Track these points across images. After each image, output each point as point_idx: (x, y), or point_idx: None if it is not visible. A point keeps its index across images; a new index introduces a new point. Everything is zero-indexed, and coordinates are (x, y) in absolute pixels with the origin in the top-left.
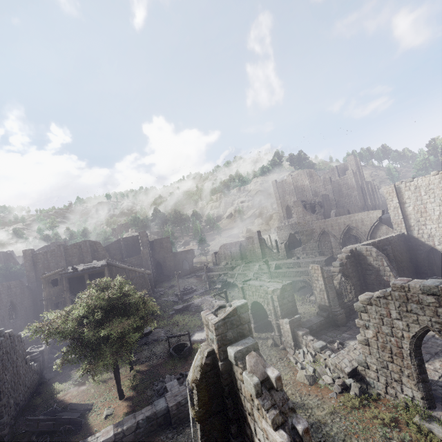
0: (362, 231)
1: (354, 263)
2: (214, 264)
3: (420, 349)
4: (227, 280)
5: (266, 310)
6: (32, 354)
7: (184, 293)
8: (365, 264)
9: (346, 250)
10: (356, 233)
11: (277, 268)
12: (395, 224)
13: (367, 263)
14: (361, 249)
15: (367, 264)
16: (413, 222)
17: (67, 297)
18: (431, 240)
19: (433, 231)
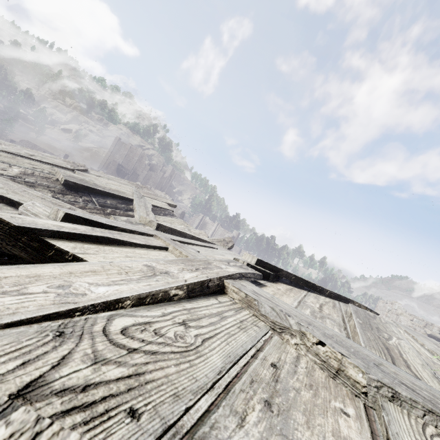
0: None
1: None
2: None
3: None
4: None
5: None
6: None
7: None
8: None
9: None
10: None
11: None
12: None
13: None
14: None
15: None
16: None
17: None
18: None
19: None
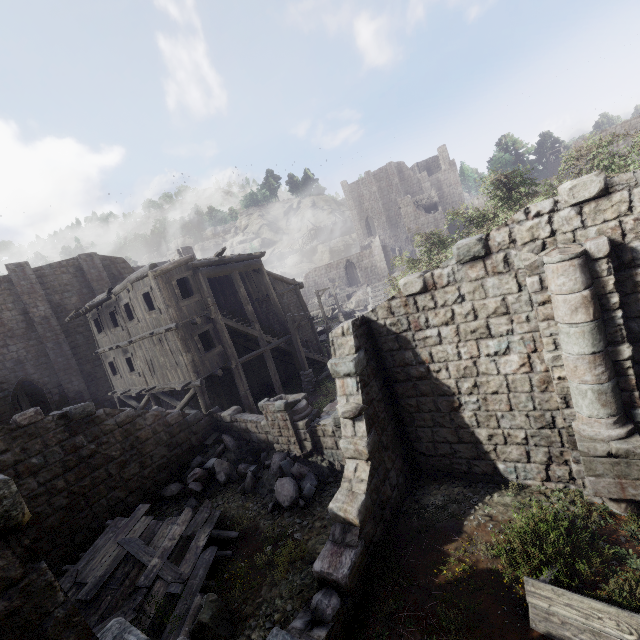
0: None
1: None
2: None
3: None
4: (356, 309)
5: None
6: (299, 405)
7: (319, 331)
8: None
9: None
10: None
11: None
12: None
13: None
14: None
15: None
16: None
17: (219, 319)
18: None
19: None
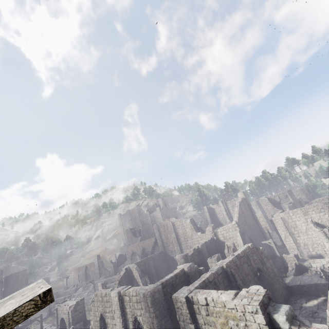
0: (149, 250)
1: (128, 276)
2: (65, 288)
3: (103, 325)
4: None
5: (66, 323)
6: None
7: (22, 325)
8: (133, 276)
9: (123, 268)
10: (147, 251)
11: (106, 284)
12: (160, 245)
13: (133, 275)
14: (130, 267)
15: (133, 276)
16: (165, 244)
17: None
18: (172, 254)
19: (172, 248)
